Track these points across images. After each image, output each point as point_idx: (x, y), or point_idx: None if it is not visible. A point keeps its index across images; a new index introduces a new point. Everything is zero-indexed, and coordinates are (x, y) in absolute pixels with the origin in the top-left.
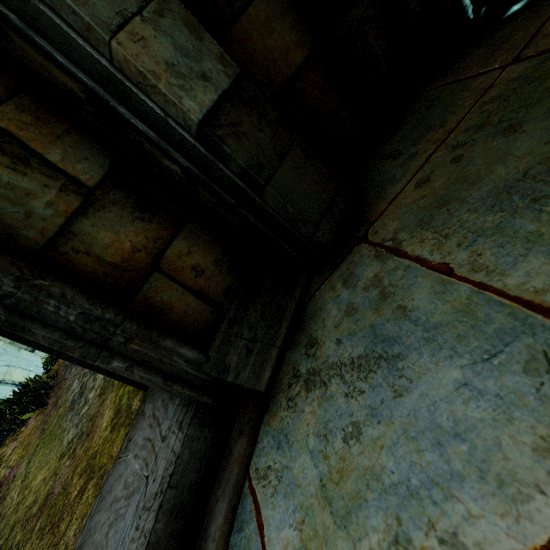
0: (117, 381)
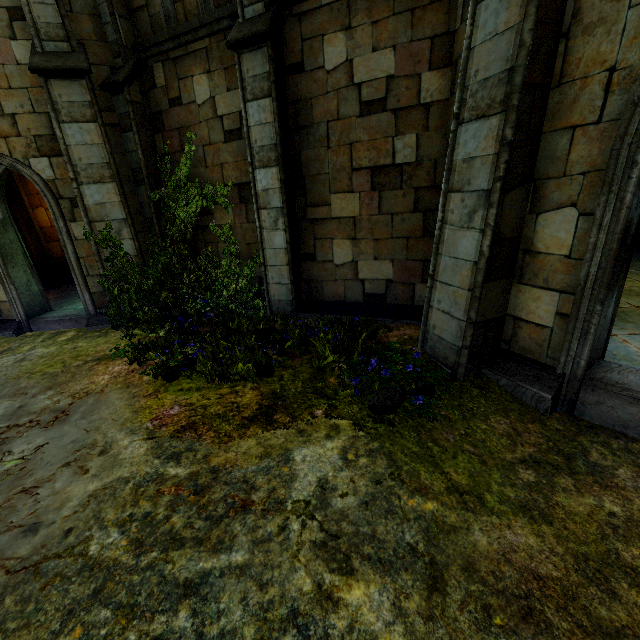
0: (457, 514)
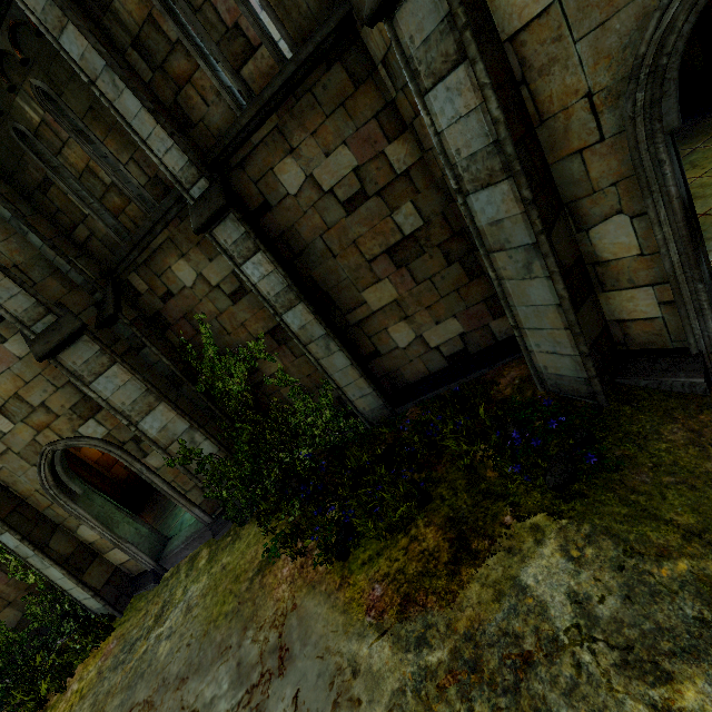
0: (711, 560)
